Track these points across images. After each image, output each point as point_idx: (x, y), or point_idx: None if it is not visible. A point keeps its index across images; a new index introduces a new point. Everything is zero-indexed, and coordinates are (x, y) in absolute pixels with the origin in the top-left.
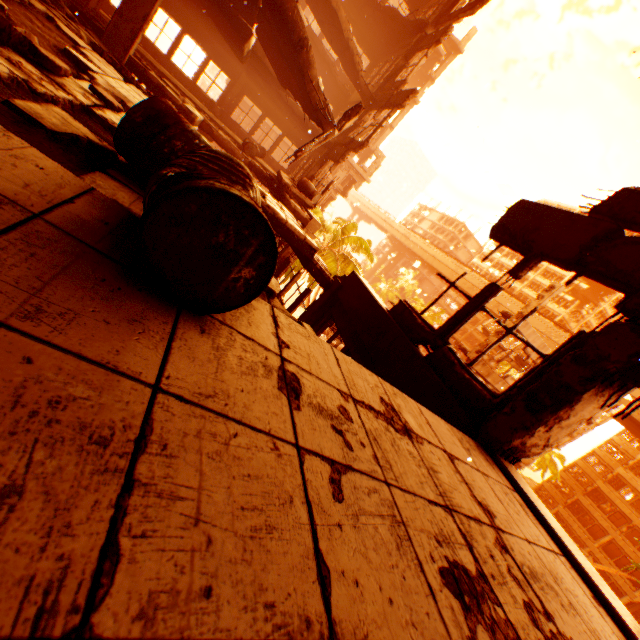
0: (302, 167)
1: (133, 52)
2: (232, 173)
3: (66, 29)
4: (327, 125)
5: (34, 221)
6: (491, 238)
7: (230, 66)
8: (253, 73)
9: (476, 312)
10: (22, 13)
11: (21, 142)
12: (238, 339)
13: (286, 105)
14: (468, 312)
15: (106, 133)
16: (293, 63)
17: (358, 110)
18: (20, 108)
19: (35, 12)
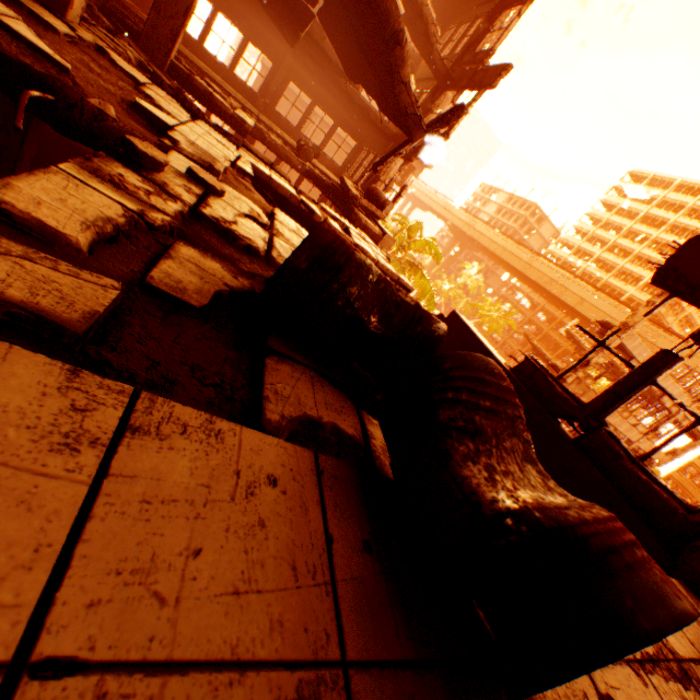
0: (360, 163)
1: (174, 55)
2: (502, 400)
3: (120, 60)
4: (416, 132)
5: (351, 693)
6: (655, 285)
7: (272, 47)
8: (302, 56)
9: (644, 387)
10: (78, 60)
11: (230, 429)
12: (557, 688)
13: (344, 93)
14: (632, 386)
15: (221, 241)
16: (378, 60)
17: (459, 113)
18: (162, 289)
19: (86, 47)
